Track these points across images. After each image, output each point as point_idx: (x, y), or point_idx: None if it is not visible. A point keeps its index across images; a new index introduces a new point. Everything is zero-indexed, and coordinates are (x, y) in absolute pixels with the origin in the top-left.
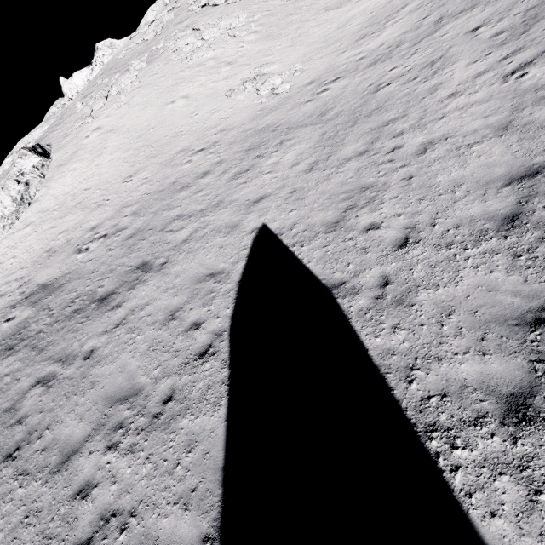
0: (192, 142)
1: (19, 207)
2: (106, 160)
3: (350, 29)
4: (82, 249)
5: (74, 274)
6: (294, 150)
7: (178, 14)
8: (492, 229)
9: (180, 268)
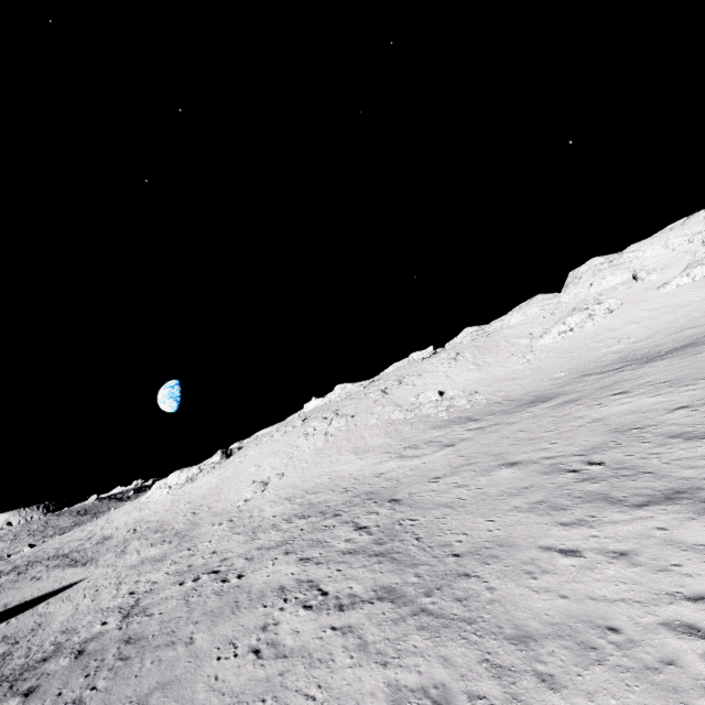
0: (207, 504)
1: (186, 481)
2: (214, 481)
3: (311, 483)
4: (130, 530)
5: (109, 541)
6: (155, 551)
7: (364, 389)
8: (9, 636)
9: (76, 572)
